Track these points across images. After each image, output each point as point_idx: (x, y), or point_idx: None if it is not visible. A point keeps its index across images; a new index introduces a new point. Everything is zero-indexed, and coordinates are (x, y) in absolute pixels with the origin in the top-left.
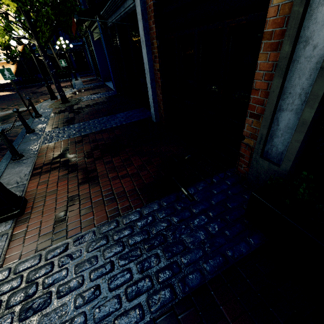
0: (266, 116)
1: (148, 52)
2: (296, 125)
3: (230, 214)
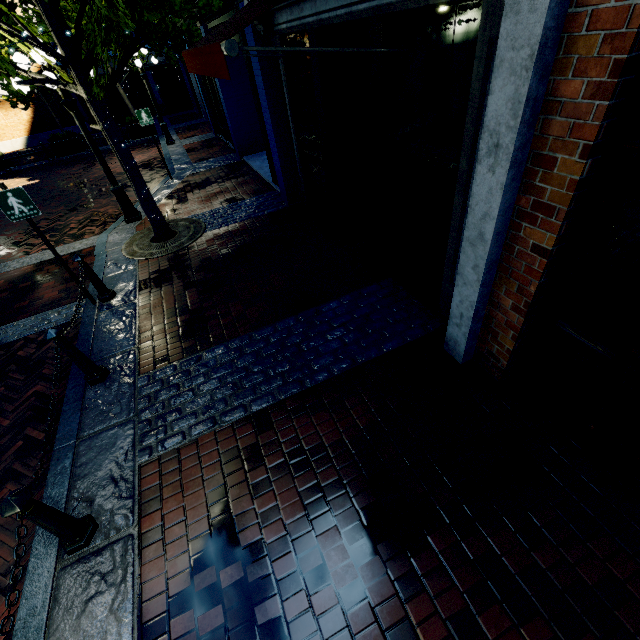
0: None
1: (508, 185)
2: None
3: None
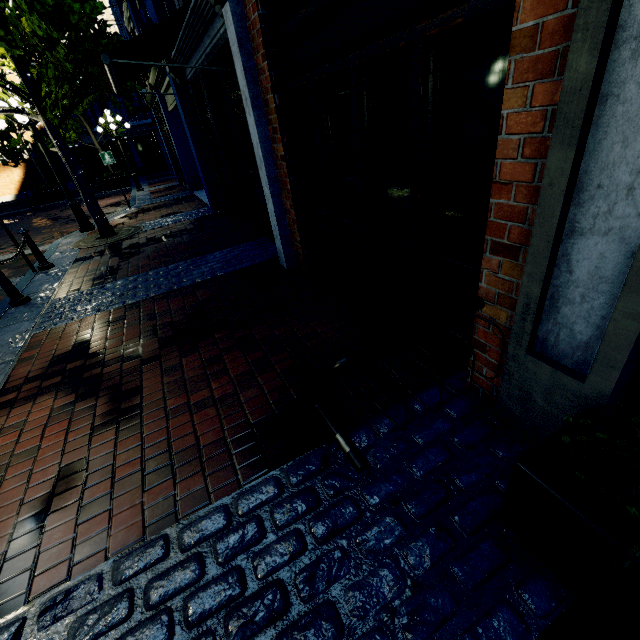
0: (535, 249)
1: (258, 121)
2: (624, 271)
3: (461, 510)
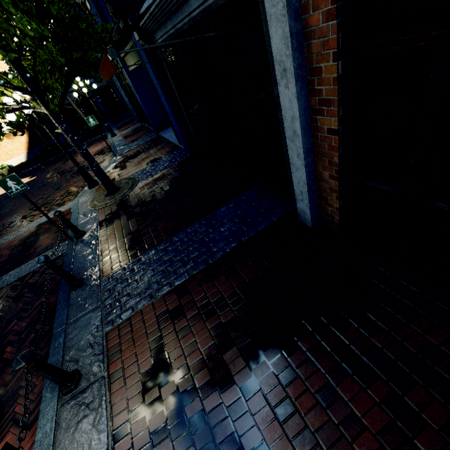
0: None
1: (299, 93)
2: None
3: None
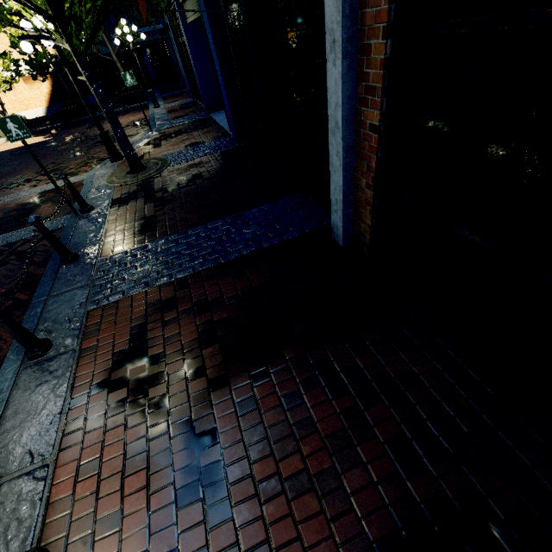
0: None
1: (346, 74)
2: None
3: None
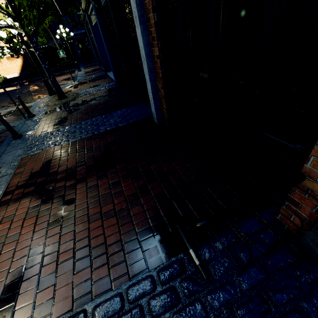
0: None
1: (143, 32)
2: None
3: None
